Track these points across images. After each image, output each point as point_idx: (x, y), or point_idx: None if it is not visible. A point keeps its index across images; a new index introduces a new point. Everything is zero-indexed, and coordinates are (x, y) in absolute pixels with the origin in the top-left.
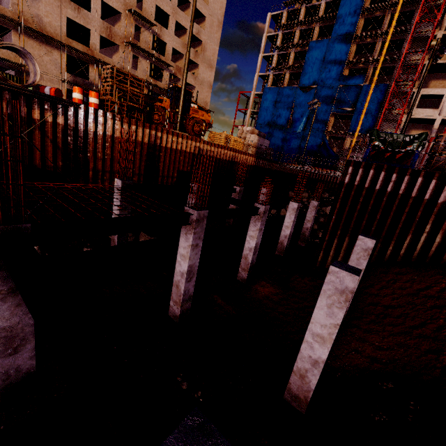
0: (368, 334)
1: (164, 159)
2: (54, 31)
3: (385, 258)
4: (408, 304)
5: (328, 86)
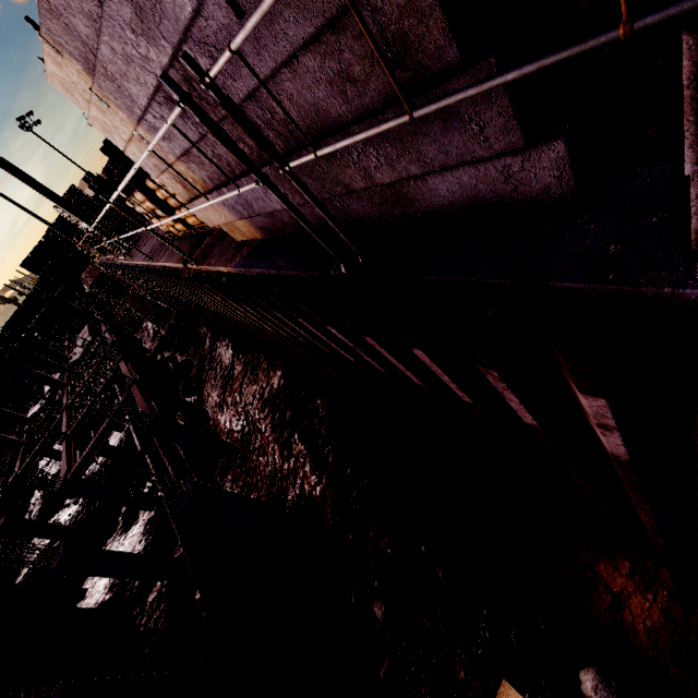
0: None
1: None
2: None
3: None
4: None
5: None
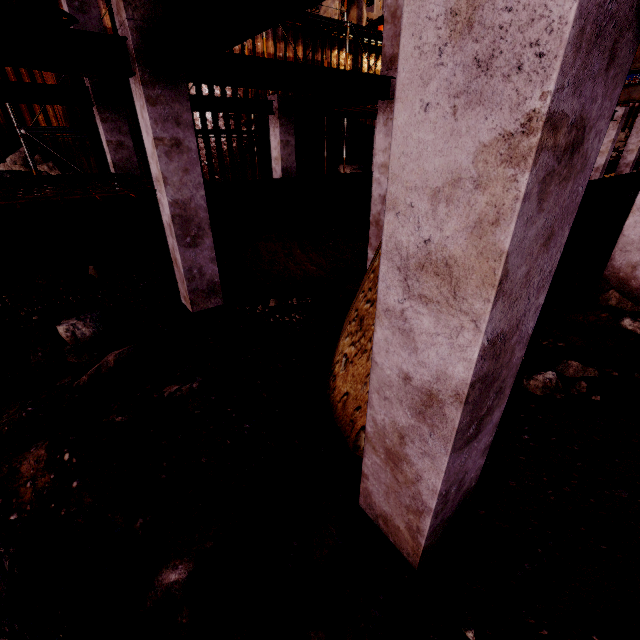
0: None
1: None
2: None
3: None
4: None
5: None
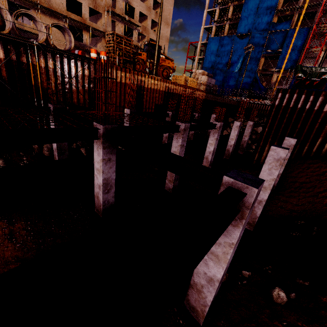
0: (289, 198)
1: (146, 96)
2: (58, 7)
3: (302, 154)
4: (316, 180)
5: (260, 32)
